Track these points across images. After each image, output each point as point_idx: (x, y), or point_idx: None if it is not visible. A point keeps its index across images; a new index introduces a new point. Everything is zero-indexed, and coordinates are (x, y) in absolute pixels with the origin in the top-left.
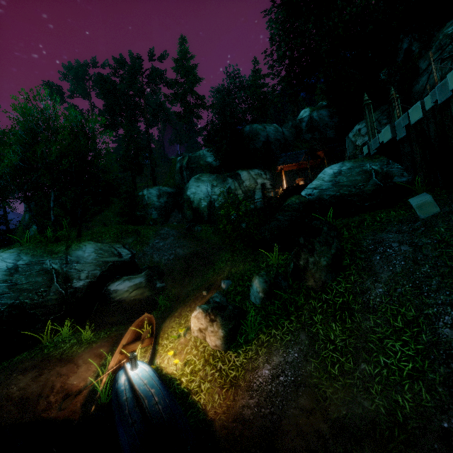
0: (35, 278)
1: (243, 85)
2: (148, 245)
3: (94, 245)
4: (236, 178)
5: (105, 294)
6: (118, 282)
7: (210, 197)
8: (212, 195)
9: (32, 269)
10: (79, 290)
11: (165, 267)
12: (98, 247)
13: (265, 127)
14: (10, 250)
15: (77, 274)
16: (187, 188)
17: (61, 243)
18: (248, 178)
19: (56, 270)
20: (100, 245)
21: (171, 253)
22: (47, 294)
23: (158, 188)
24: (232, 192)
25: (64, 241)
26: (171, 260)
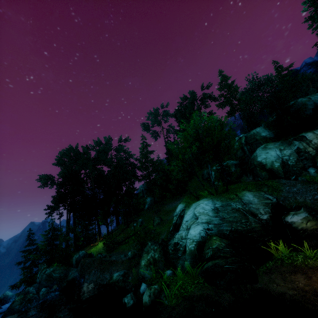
0: (232, 214)
1: (262, 82)
2: (282, 191)
3: (250, 193)
4: (302, 140)
5: (287, 224)
6: (289, 216)
7: (281, 159)
8: (283, 157)
9: (227, 209)
10: (268, 221)
11: (314, 205)
12: (252, 194)
13: (310, 98)
14: (203, 199)
15: (257, 211)
16: (256, 156)
17: (227, 194)
18: (314, 137)
19: (241, 208)
20: (253, 193)
21: (314, 194)
22: (250, 223)
23: (226, 162)
24: (302, 150)
25: (225, 193)
26: (317, 199)
